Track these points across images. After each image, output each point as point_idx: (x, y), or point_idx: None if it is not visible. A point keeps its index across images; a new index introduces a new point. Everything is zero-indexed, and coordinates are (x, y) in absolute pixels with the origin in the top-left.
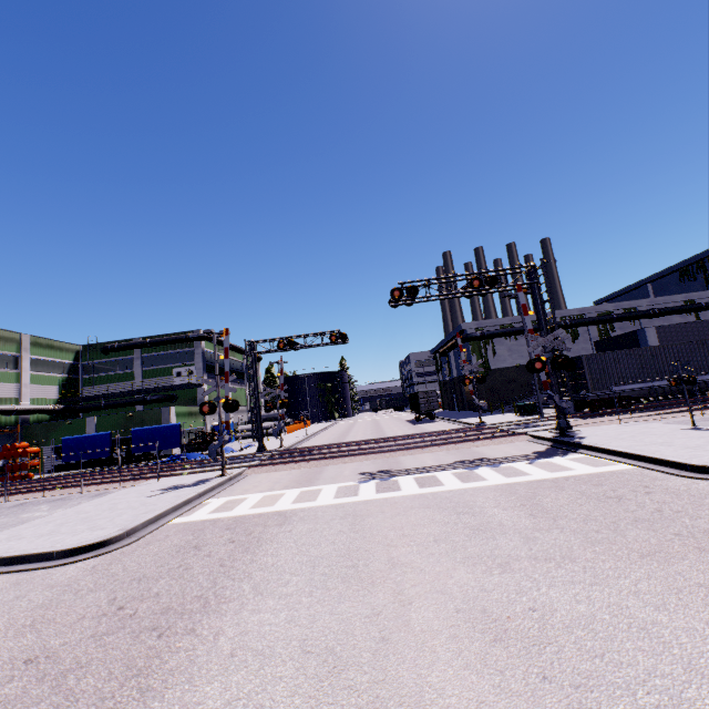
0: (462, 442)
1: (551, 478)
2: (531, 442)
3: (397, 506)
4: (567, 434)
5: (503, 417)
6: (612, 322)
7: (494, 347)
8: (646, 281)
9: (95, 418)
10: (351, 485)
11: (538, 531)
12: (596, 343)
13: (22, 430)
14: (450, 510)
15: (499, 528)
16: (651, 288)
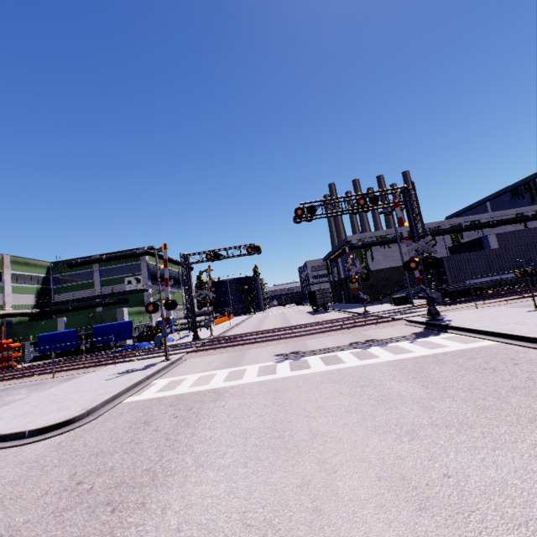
0: (354, 327)
1: (431, 354)
2: (408, 325)
3: (309, 382)
4: (437, 318)
5: (382, 306)
6: (461, 232)
7: (372, 253)
8: (485, 200)
9: (65, 318)
10: (270, 365)
11: (433, 400)
12: (450, 248)
13: (7, 330)
14: (354, 383)
15: (398, 399)
16: (489, 205)
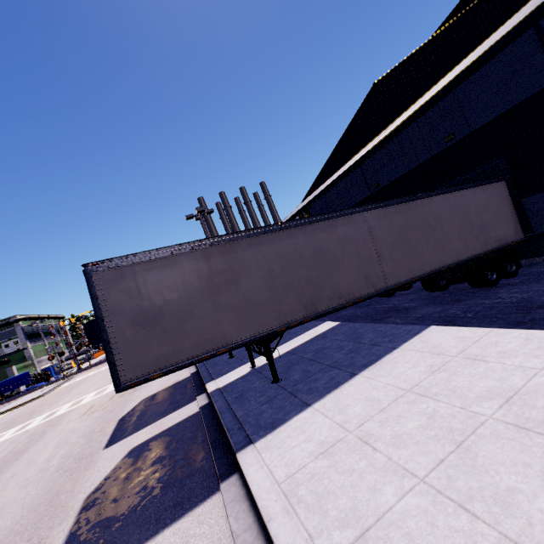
0: None
1: None
2: None
3: None
4: None
5: None
6: None
7: None
8: None
9: None
10: None
11: None
12: None
13: None
14: None
15: None
16: None
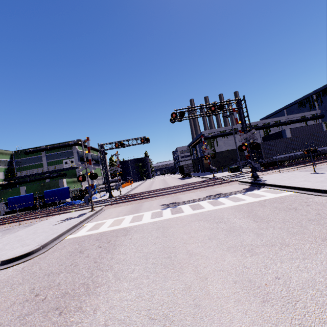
0: (208, 186)
1: (256, 201)
2: (240, 184)
3: (184, 221)
4: (257, 179)
5: (223, 173)
6: (269, 128)
7: (217, 142)
8: (283, 108)
9: (25, 187)
10: (158, 211)
11: (262, 229)
12: (263, 138)
13: None
14: (212, 221)
15: (240, 229)
16: (286, 111)
